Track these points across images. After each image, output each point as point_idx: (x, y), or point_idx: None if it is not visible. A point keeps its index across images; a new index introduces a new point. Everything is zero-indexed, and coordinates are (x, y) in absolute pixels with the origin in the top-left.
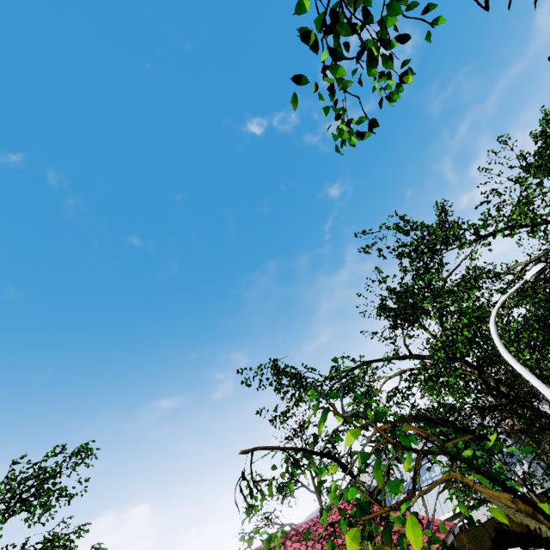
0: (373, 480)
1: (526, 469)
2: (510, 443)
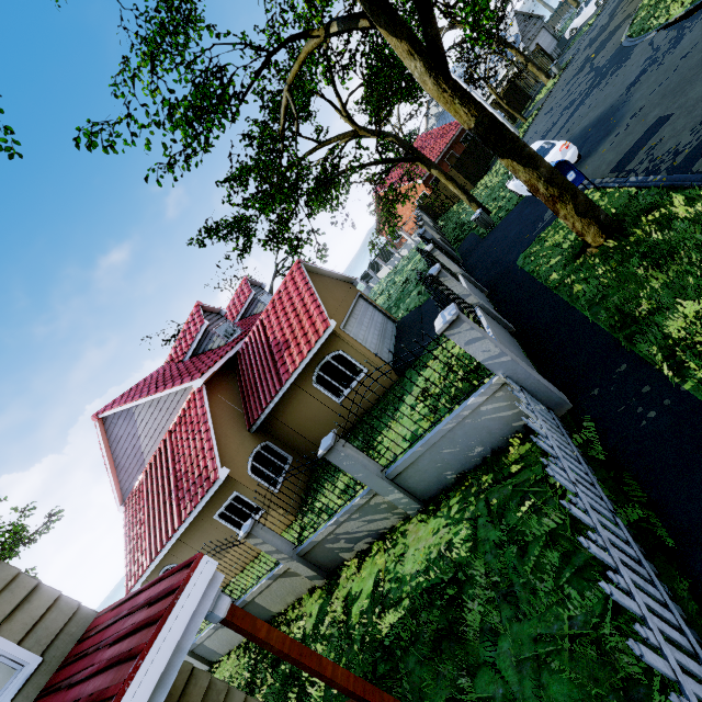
0: (438, 109)
1: (521, 49)
2: (517, 31)
